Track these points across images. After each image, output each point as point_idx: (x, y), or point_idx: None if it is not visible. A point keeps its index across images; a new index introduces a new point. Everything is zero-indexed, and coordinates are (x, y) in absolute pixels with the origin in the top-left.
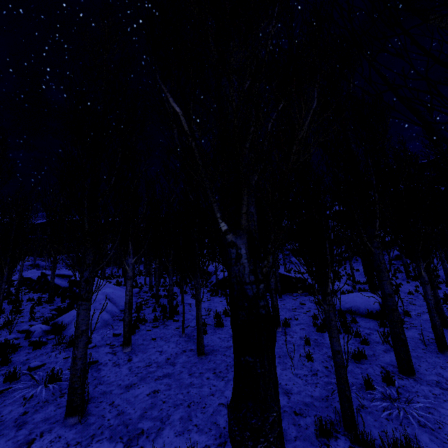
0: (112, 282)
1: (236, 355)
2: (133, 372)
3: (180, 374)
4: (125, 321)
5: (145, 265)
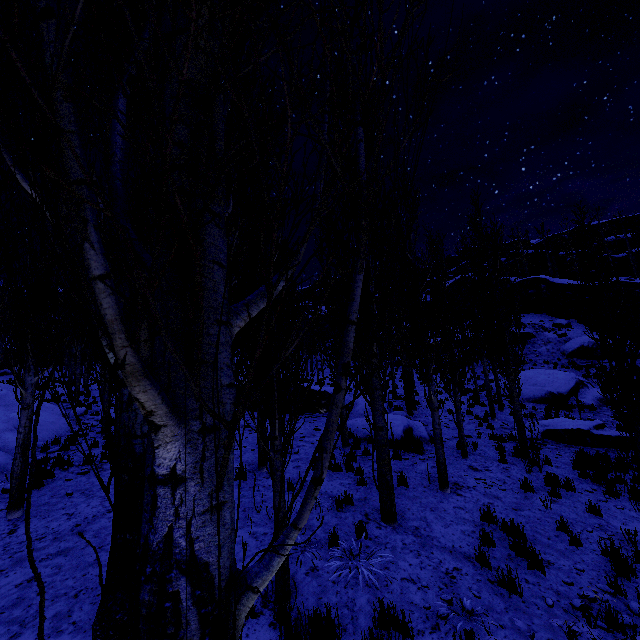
0: (46, 395)
1: (113, 531)
2: (9, 551)
3: (84, 549)
4: (14, 473)
5: (103, 370)
